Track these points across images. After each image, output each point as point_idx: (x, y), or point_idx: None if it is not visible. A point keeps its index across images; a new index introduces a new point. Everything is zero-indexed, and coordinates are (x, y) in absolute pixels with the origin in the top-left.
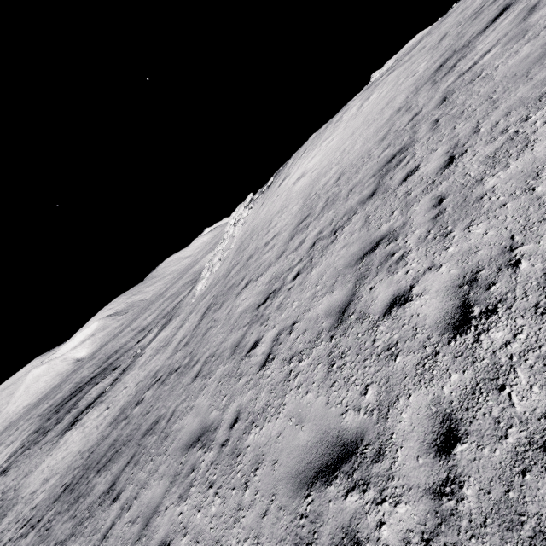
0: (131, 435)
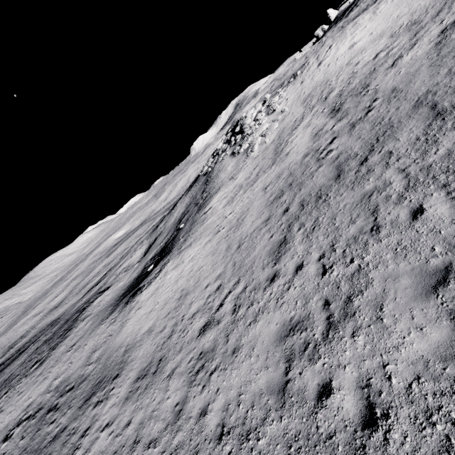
0: (382, 131)
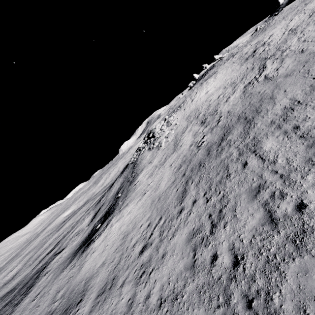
0: (225, 130)
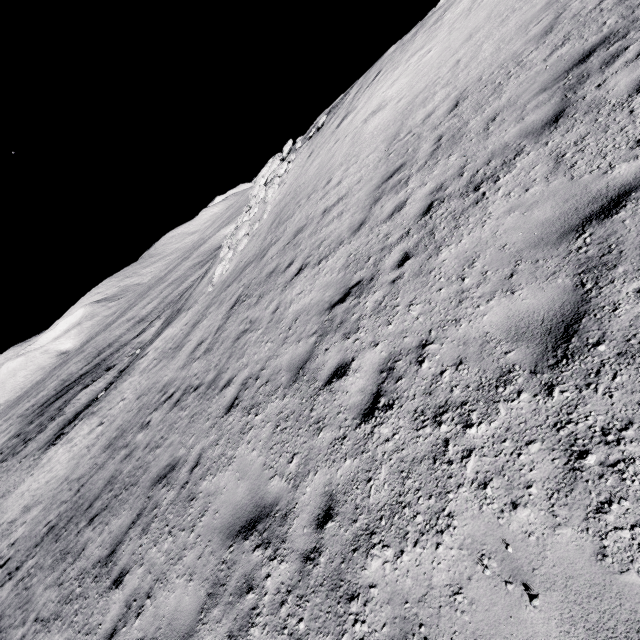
0: (135, 477)
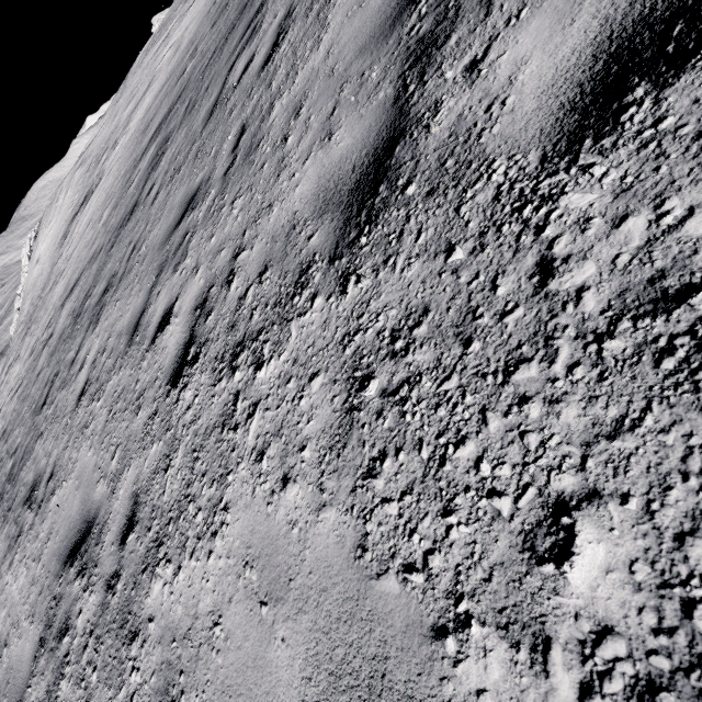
0: None
